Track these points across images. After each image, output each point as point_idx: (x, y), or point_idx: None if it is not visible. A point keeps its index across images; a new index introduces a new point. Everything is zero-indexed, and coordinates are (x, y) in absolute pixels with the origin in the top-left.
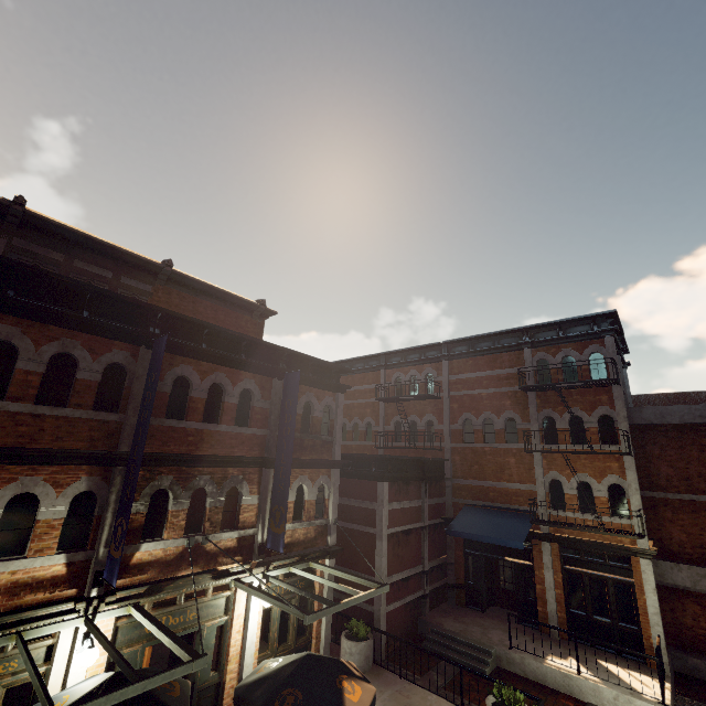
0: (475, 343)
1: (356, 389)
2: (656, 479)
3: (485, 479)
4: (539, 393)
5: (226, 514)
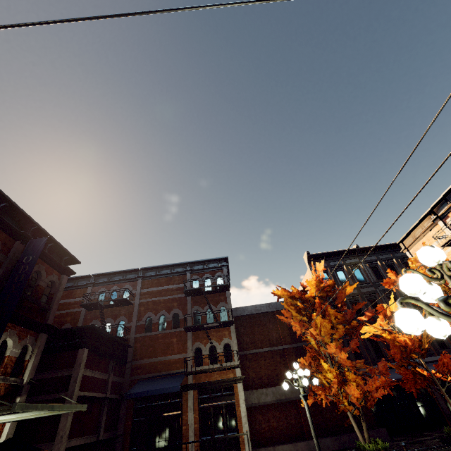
0: (161, 270)
1: (61, 302)
2: (243, 345)
3: (156, 356)
4: (193, 297)
5: None
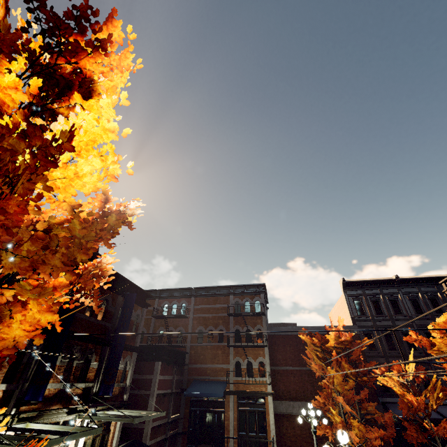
0: (209, 290)
1: None
2: (275, 360)
3: (206, 363)
4: (235, 317)
5: (80, 373)
